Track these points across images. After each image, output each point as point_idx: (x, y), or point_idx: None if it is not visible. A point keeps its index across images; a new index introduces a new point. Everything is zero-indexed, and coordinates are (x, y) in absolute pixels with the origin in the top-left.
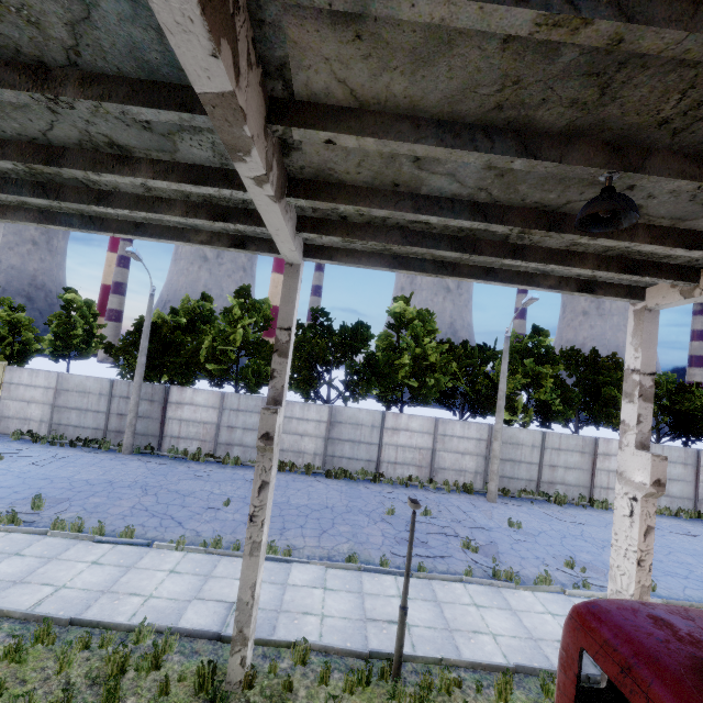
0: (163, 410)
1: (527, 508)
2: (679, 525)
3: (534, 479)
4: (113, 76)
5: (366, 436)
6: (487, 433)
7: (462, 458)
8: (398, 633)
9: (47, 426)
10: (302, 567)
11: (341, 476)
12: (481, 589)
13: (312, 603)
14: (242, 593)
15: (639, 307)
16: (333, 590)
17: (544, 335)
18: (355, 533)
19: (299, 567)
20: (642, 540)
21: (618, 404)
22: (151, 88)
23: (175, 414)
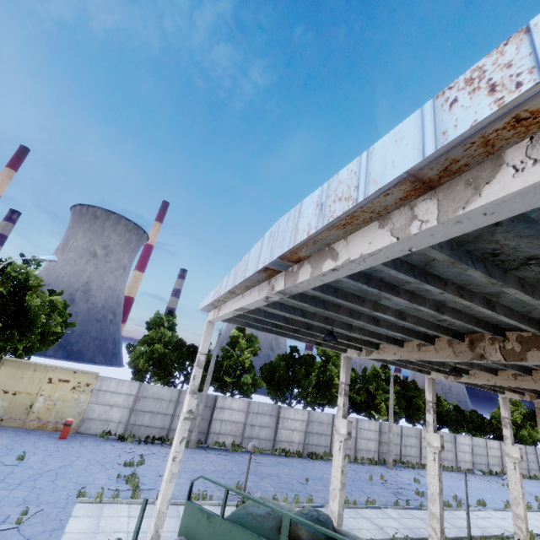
0: (212, 413)
1: (405, 471)
2: (459, 475)
3: (398, 454)
4: (481, 364)
5: (325, 430)
6: (378, 427)
7: (369, 442)
8: (468, 524)
9: (123, 426)
10: (387, 510)
11: (319, 457)
12: (445, 512)
13: (413, 524)
14: (440, 511)
15: (503, 396)
16: (410, 518)
17: (388, 368)
18: (374, 491)
19: (386, 510)
20: (520, 477)
21: (420, 409)
22: (486, 368)
23: (218, 416)
